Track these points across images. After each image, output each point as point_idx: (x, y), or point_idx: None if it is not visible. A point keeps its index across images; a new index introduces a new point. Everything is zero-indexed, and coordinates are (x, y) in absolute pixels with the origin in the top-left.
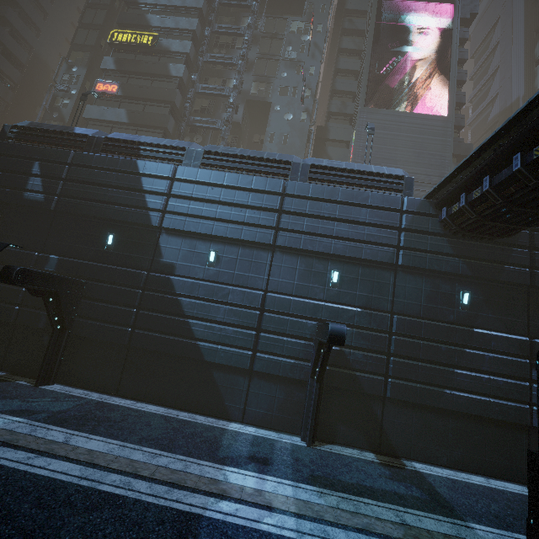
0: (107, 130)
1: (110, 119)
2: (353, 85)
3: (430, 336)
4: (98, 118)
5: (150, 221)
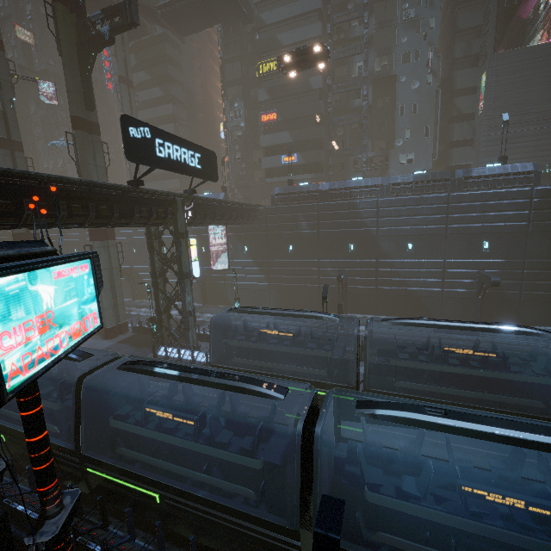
0: (279, 151)
1: (280, 142)
2: (477, 17)
3: (549, 268)
4: (271, 144)
5: (371, 234)
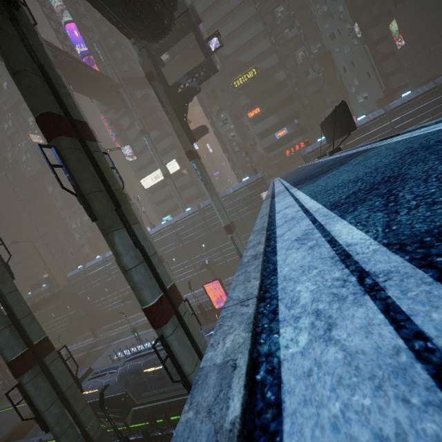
0: (270, 131)
1: (269, 125)
2: None
3: None
4: (263, 130)
5: None
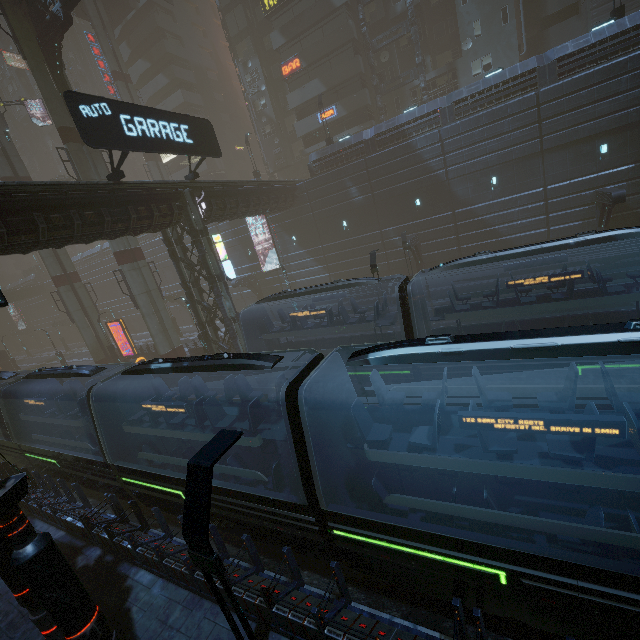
0: (313, 108)
1: (311, 96)
2: None
3: None
4: (301, 102)
5: (439, 180)
